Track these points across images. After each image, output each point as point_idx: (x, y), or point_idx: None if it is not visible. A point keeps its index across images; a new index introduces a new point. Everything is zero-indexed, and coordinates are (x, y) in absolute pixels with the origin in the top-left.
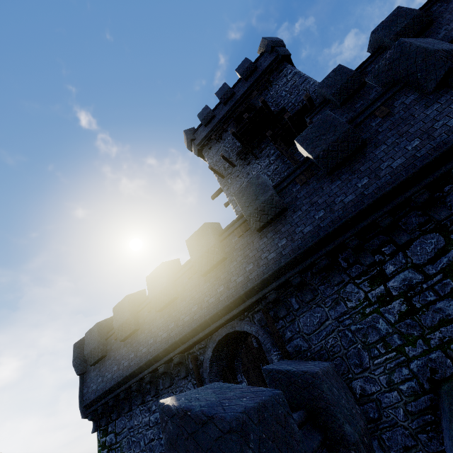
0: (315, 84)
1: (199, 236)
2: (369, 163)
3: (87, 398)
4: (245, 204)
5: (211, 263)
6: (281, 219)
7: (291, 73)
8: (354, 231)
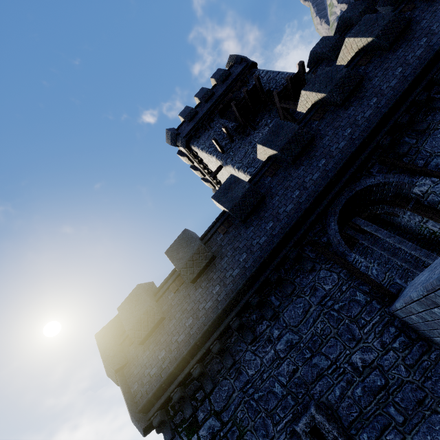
0: (289, 73)
1: (275, 131)
2: (420, 31)
3: (143, 394)
4: (321, 88)
5: (302, 144)
6: (360, 90)
7: (264, 72)
8: (439, 66)
